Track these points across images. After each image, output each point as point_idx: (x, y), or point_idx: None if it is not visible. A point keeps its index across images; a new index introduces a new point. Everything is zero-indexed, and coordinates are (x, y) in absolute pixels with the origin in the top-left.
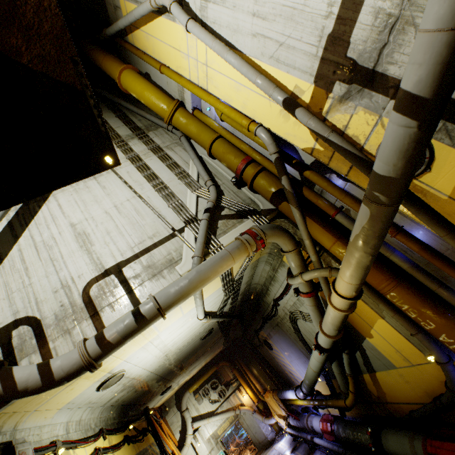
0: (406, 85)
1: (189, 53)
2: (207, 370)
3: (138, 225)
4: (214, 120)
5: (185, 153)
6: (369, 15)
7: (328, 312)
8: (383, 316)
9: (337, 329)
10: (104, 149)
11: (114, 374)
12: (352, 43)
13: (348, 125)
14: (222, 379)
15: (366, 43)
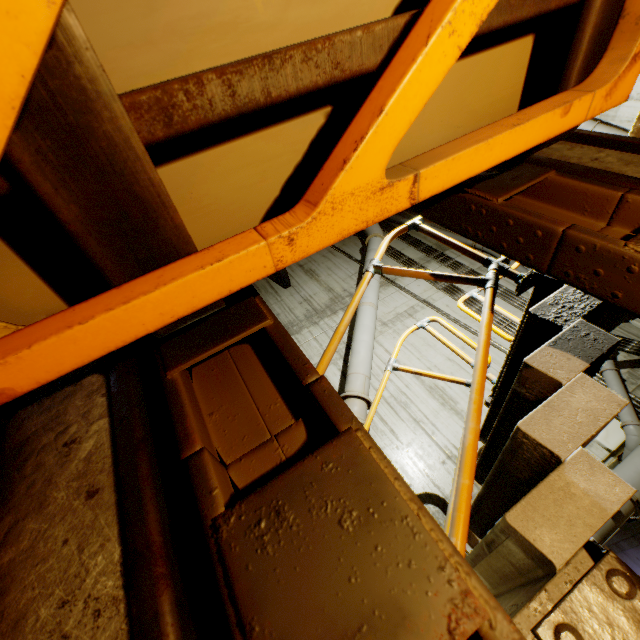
0: None
1: None
2: None
3: None
4: None
5: None
6: None
7: None
8: None
9: None
10: None
11: None
12: None
13: None
14: None
15: None
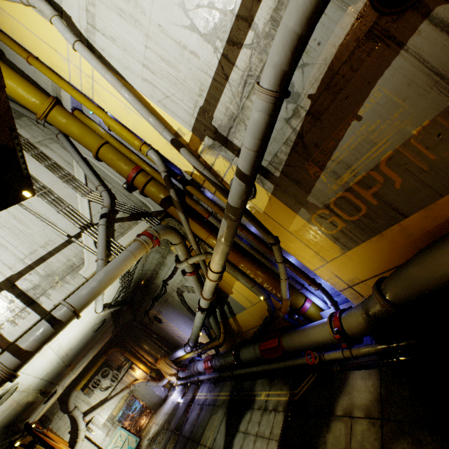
0: (240, 166)
1: (70, 59)
2: (96, 362)
3: (23, 235)
4: (98, 124)
5: (66, 153)
6: (223, 108)
7: (207, 283)
8: (238, 279)
9: (212, 293)
10: (23, 186)
11: (7, 390)
12: (215, 118)
13: (214, 164)
14: (114, 365)
15: (222, 122)
